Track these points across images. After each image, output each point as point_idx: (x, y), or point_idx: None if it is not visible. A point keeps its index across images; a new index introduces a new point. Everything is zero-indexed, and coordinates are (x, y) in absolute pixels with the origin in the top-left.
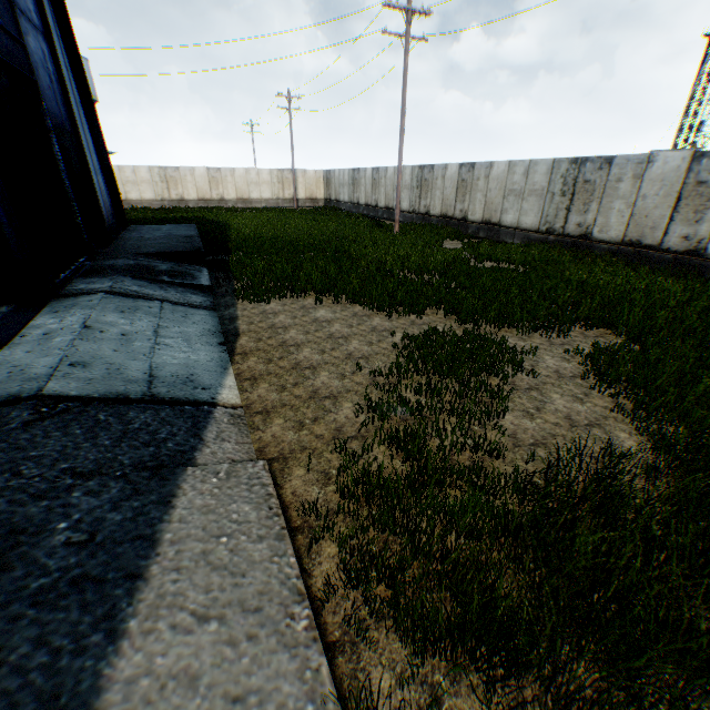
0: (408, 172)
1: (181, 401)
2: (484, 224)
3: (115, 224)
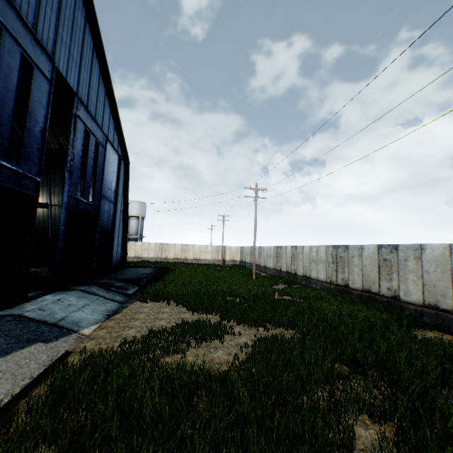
0: (272, 249)
1: (65, 327)
2: (303, 277)
3: (119, 266)
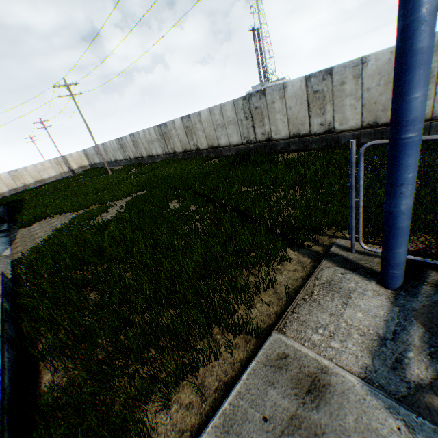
0: (115, 142)
1: None
2: (149, 157)
3: None
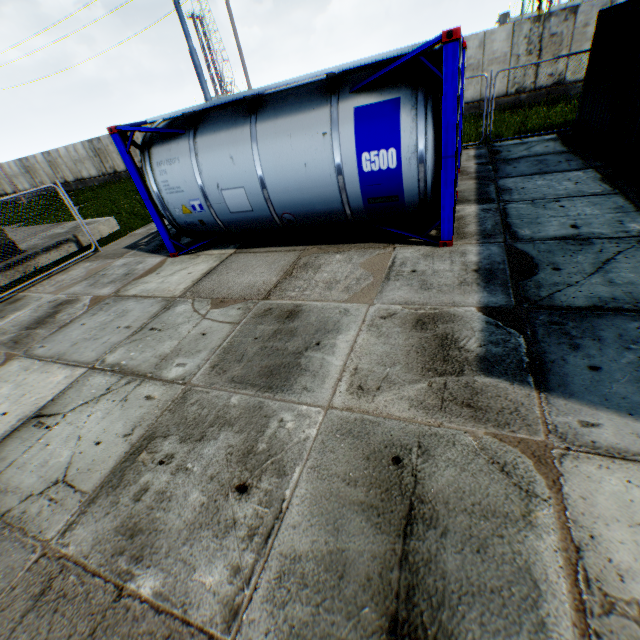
0: (14, 165)
1: None
2: (78, 181)
3: None
